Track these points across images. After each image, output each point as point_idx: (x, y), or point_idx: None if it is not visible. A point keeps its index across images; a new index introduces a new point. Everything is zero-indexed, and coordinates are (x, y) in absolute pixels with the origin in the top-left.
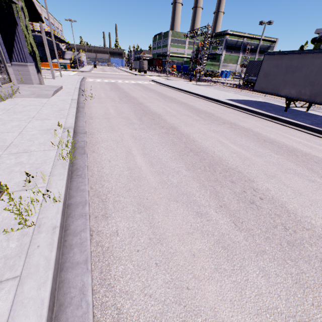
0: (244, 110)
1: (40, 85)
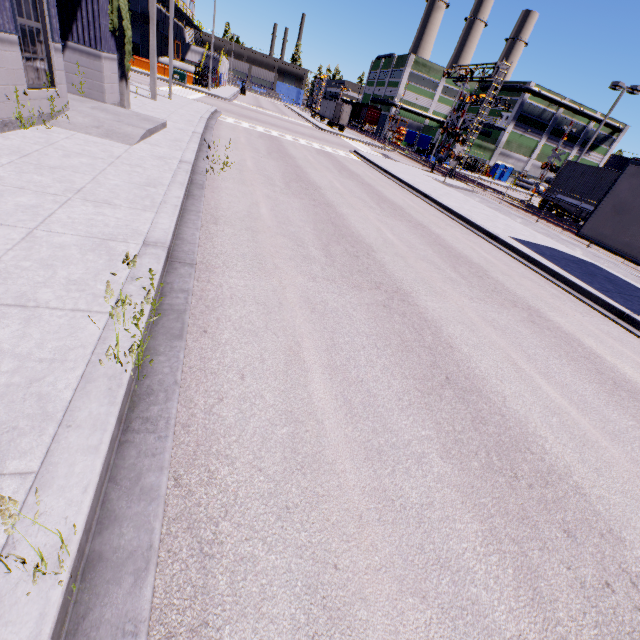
0: (553, 276)
1: (119, 109)
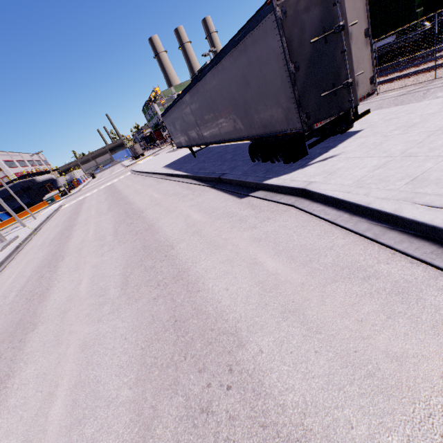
0: (163, 175)
1: None
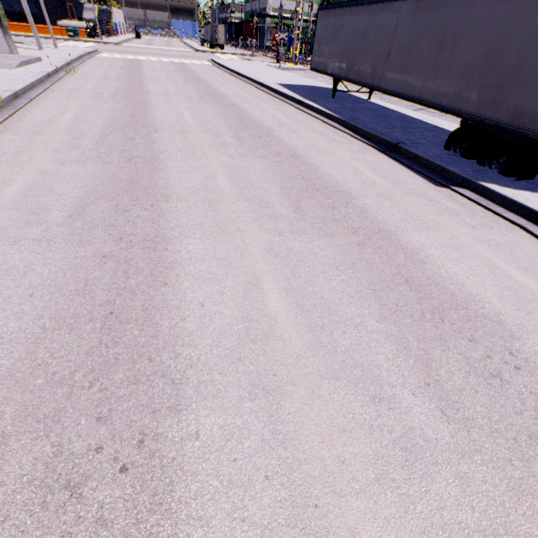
0: (281, 95)
1: (8, 55)
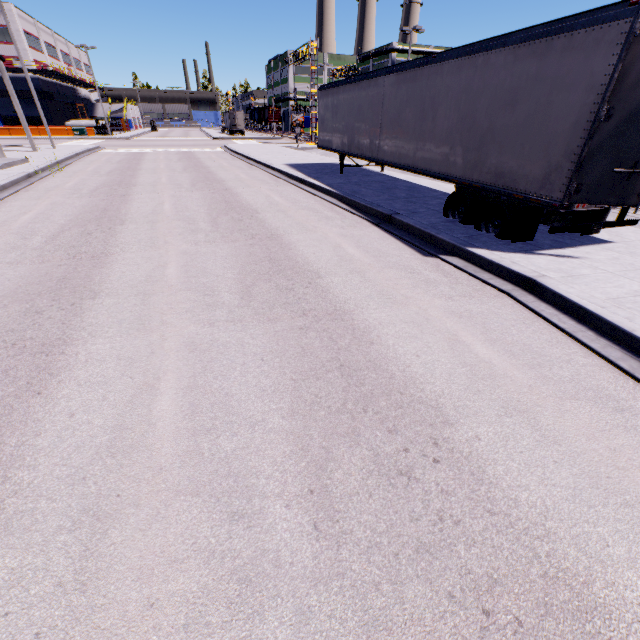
0: (286, 176)
1: None
